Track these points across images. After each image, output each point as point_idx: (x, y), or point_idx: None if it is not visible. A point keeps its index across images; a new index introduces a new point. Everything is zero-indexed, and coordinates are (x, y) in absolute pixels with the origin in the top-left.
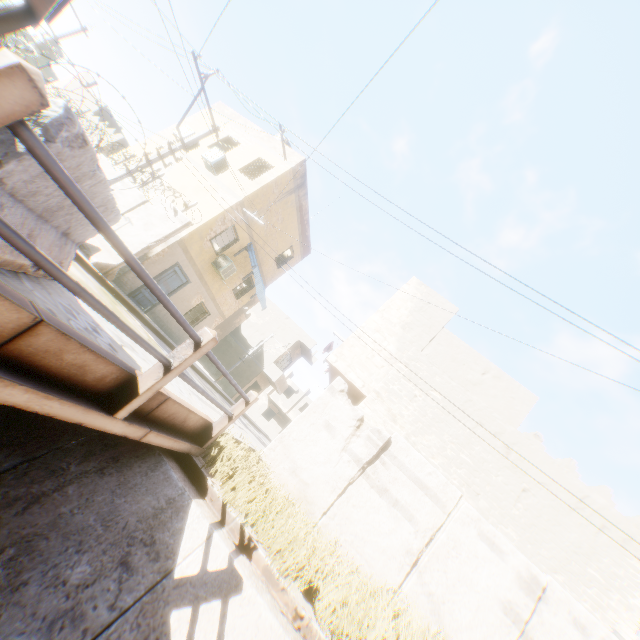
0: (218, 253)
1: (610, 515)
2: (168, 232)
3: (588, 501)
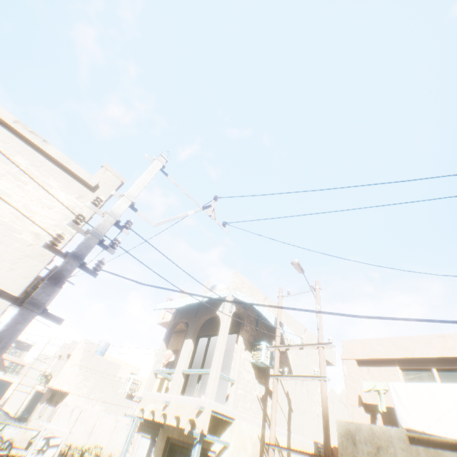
0: None
1: None
2: None
3: None
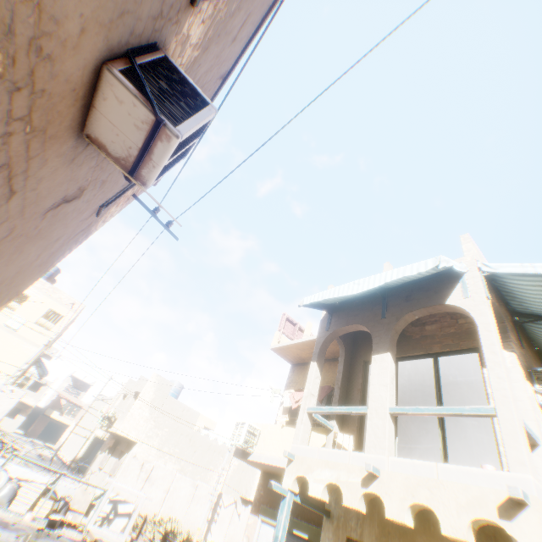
0: (20, 377)
1: (217, 446)
2: (13, 407)
3: (212, 445)
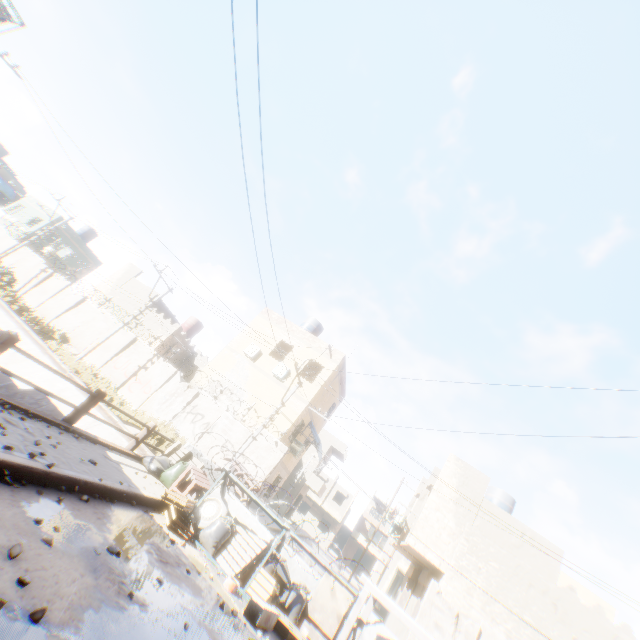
0: (292, 440)
1: None
2: (276, 463)
3: (618, 639)
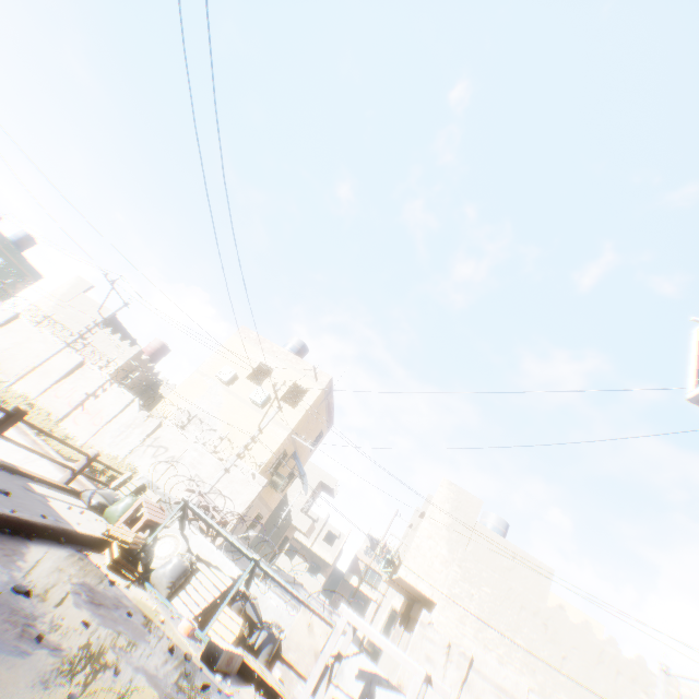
0: (273, 473)
1: (620, 660)
2: (253, 497)
3: (604, 652)
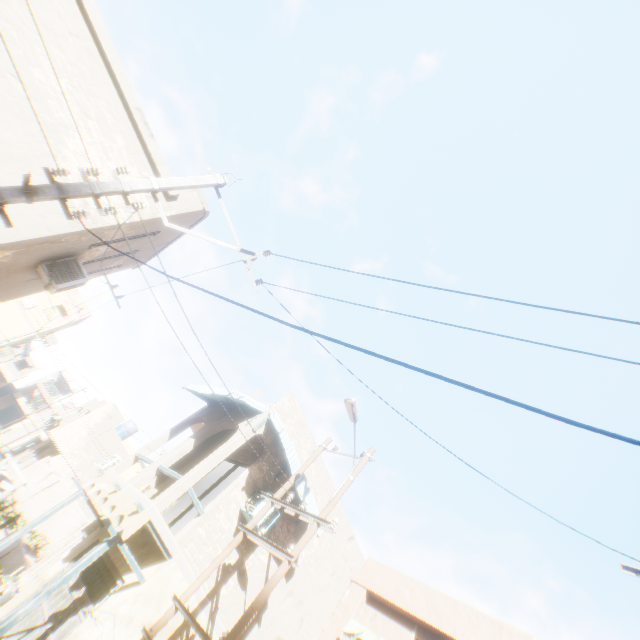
0: (7, 346)
1: None
2: None
3: None
